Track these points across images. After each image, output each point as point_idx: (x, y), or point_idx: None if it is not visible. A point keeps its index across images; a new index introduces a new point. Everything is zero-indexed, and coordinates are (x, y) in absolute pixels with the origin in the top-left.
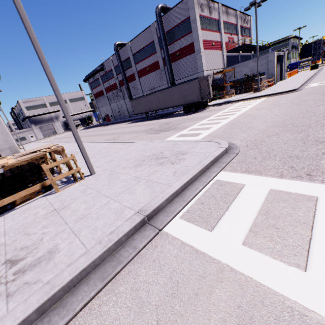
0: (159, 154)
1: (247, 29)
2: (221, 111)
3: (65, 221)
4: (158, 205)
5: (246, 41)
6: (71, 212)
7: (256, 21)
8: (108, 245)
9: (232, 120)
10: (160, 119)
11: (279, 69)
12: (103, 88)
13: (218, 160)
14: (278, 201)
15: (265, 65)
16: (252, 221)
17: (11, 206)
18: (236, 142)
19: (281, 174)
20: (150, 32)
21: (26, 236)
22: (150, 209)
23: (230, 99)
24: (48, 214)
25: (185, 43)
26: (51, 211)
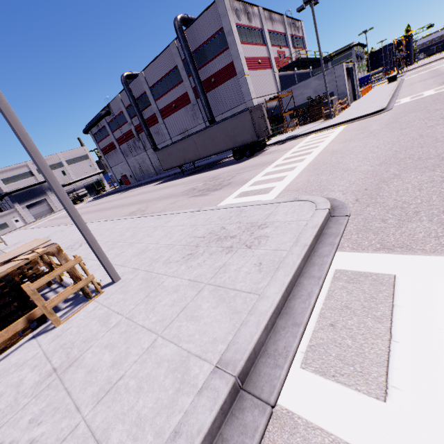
0: (219, 230)
1: (299, 38)
2: (289, 152)
3: (74, 401)
4: (253, 346)
5: (302, 54)
6: (86, 374)
7: (315, 24)
8: None
9: (311, 161)
10: (202, 173)
11: (350, 86)
12: (114, 139)
13: (323, 232)
14: None
15: (332, 82)
16: None
17: None
18: (336, 197)
19: None
20: (170, 55)
21: None
22: (242, 358)
23: (295, 133)
24: (41, 384)
25: (221, 65)
26: (46, 375)
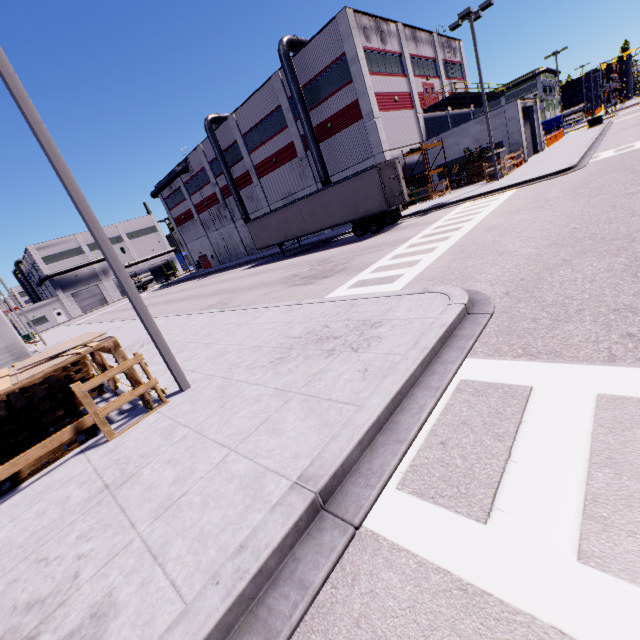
0: (321, 329)
1: (456, 65)
2: (430, 226)
3: (129, 517)
4: (342, 462)
5: (459, 88)
6: (143, 490)
7: (476, 47)
8: (236, 587)
9: (458, 241)
10: (309, 254)
11: (528, 133)
12: (192, 205)
13: (454, 333)
14: (628, 427)
15: (501, 127)
16: (581, 486)
17: (10, 485)
18: (481, 289)
19: (609, 354)
20: (272, 90)
21: (41, 568)
22: (326, 473)
23: (443, 200)
24: (91, 500)
25: (341, 104)
26: (97, 492)
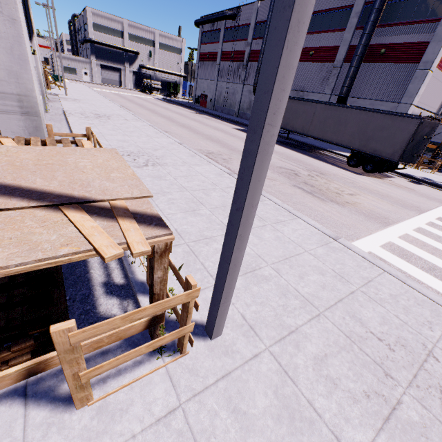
0: (425, 356)
1: None
2: (440, 207)
3: None
4: None
5: None
6: None
7: None
8: None
9: None
10: (299, 152)
11: None
12: (220, 50)
13: None
14: None
15: None
16: None
17: None
18: None
19: None
20: None
21: None
22: None
23: (434, 179)
24: None
25: (409, 37)
26: None
